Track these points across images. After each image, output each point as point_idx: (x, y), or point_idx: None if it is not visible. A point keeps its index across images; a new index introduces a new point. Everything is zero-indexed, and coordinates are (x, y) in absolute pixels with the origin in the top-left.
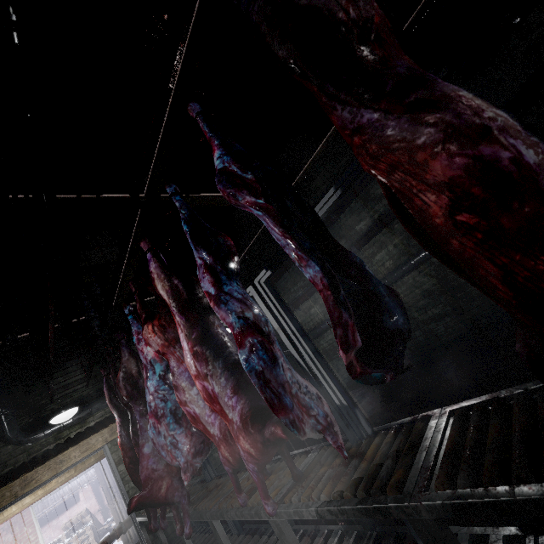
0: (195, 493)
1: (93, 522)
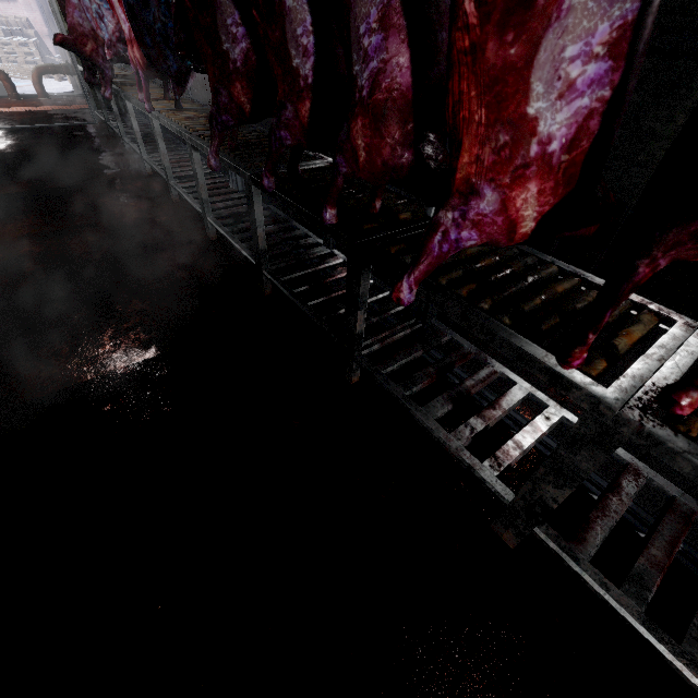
0: (129, 80)
1: (38, 42)
